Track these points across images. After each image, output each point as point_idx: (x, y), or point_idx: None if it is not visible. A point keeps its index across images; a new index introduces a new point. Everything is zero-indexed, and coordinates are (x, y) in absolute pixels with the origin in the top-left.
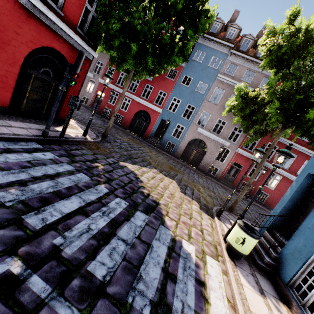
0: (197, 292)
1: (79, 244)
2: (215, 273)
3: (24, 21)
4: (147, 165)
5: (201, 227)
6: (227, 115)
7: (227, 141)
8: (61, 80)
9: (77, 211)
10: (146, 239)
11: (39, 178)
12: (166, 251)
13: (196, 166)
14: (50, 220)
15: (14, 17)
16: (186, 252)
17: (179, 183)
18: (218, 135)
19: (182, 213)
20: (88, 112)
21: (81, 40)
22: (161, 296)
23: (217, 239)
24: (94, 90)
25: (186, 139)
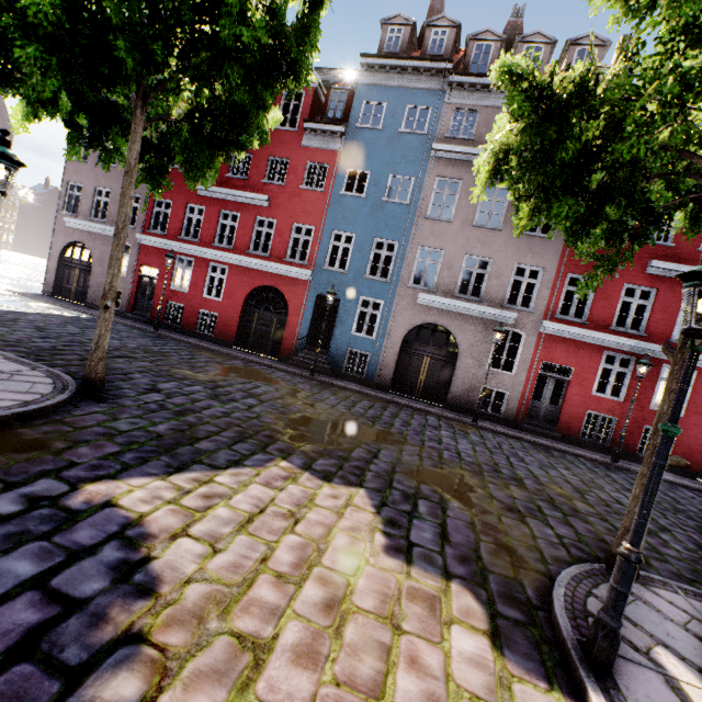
0: None
1: None
2: None
3: None
4: (250, 453)
5: None
6: (486, 241)
7: (508, 310)
8: None
9: None
10: None
11: None
12: None
13: (442, 398)
14: None
15: None
16: None
17: (382, 494)
18: (476, 299)
19: None
20: (114, 325)
21: None
22: None
23: None
24: (132, 265)
25: (393, 333)
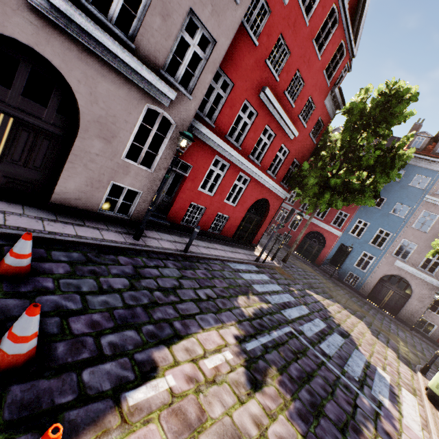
0: (391, 395)
1: (310, 334)
2: (409, 398)
3: (256, 188)
4: (329, 298)
5: (397, 370)
6: None
7: None
8: (260, 215)
9: (300, 317)
10: (347, 351)
11: (272, 292)
12: (363, 364)
13: (395, 313)
14: (291, 317)
15: (253, 188)
16: (381, 374)
17: (368, 326)
18: (430, 274)
19: (375, 351)
20: None
21: (282, 189)
22: (363, 379)
23: (417, 387)
24: None
25: (376, 273)
